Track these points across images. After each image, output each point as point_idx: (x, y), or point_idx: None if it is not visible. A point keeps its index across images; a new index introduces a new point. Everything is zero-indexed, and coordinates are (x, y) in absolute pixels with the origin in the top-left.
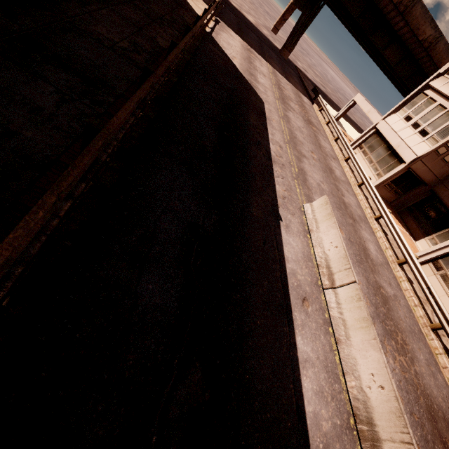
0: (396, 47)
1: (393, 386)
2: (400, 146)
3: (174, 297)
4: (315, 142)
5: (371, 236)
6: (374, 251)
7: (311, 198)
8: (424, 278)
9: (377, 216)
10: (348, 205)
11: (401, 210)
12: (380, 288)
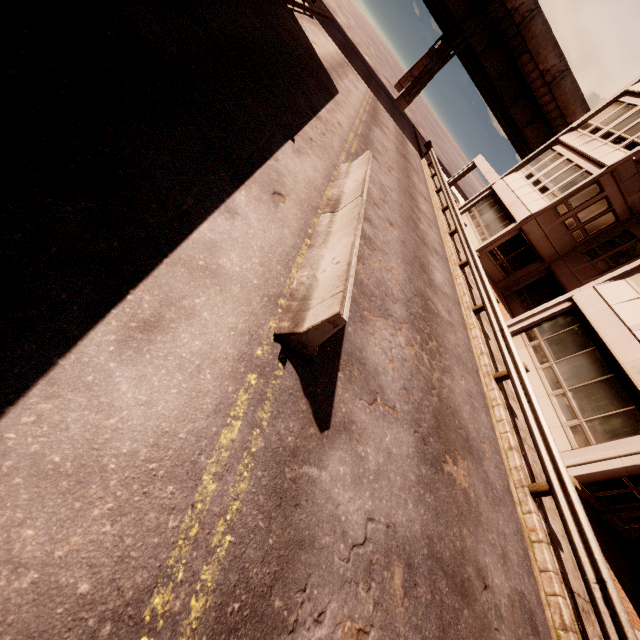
0: (540, 127)
1: (353, 258)
2: (514, 204)
3: (34, 3)
4: (403, 169)
5: (445, 271)
6: (442, 281)
7: None
8: (499, 320)
9: (462, 262)
10: (422, 230)
11: (509, 293)
12: (429, 300)
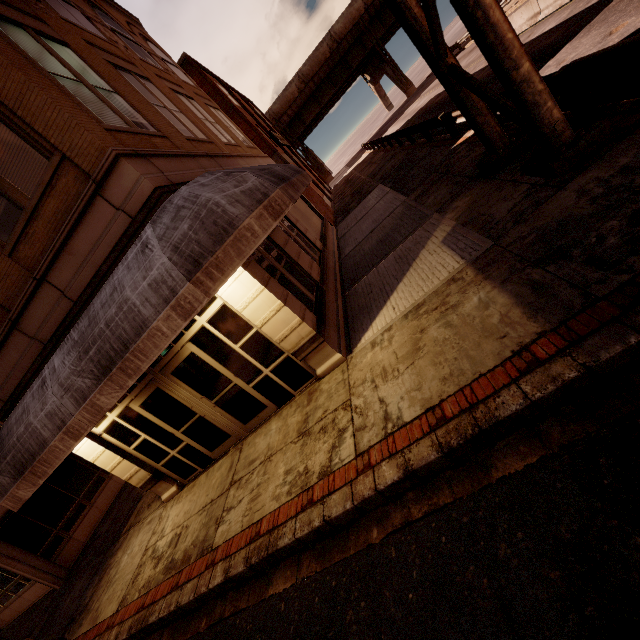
0: None
1: None
2: None
3: None
4: None
5: None
6: None
7: None
8: None
9: None
10: None
11: None
12: None
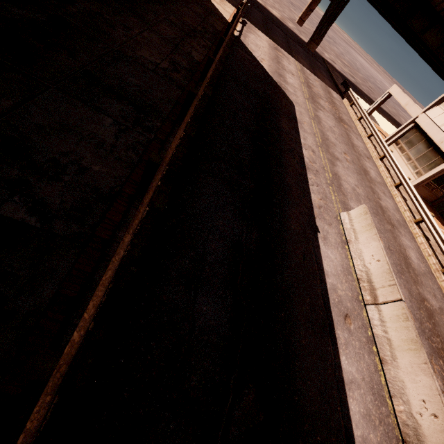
0: (438, 29)
1: None
2: (443, 142)
3: (225, 318)
4: (347, 141)
5: (411, 242)
6: (416, 259)
7: (347, 204)
8: None
9: (417, 220)
10: (385, 209)
11: None
12: (424, 301)
